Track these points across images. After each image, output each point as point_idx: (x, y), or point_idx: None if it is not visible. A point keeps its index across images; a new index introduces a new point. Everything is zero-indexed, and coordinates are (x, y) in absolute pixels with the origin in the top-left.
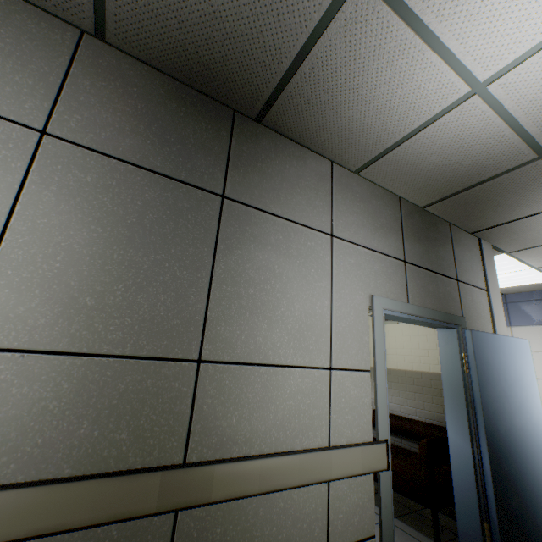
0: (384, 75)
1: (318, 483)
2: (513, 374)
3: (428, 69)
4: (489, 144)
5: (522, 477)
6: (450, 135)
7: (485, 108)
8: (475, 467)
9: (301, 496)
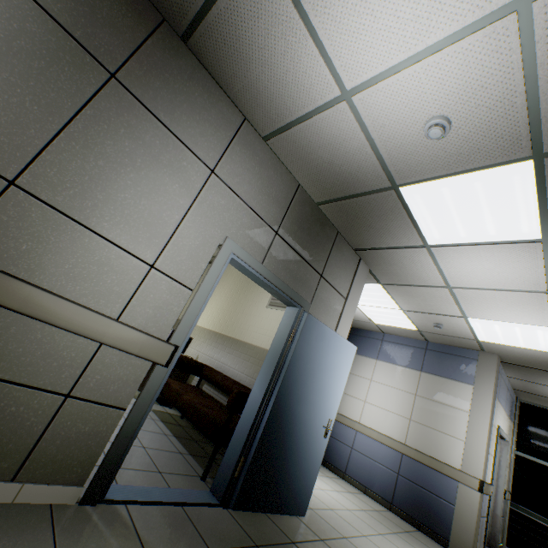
0: (281, 46)
1: (89, 342)
2: (329, 364)
3: (311, 57)
4: (359, 157)
5: (293, 437)
6: (331, 134)
7: (353, 118)
8: (258, 414)
9: (65, 342)
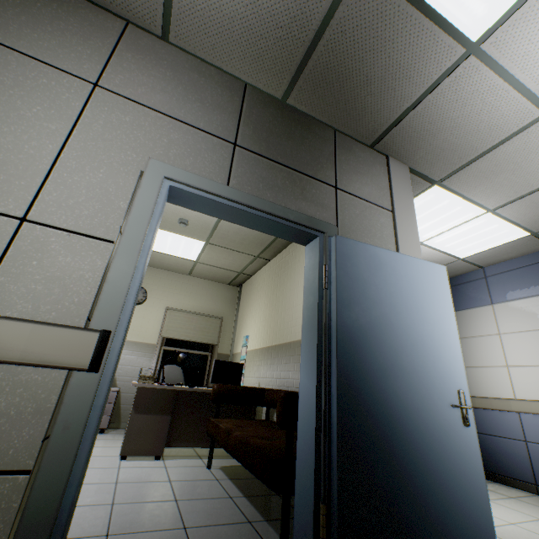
0: None
1: None
2: (409, 301)
3: None
4: None
5: (405, 441)
6: None
7: None
8: (319, 418)
9: None
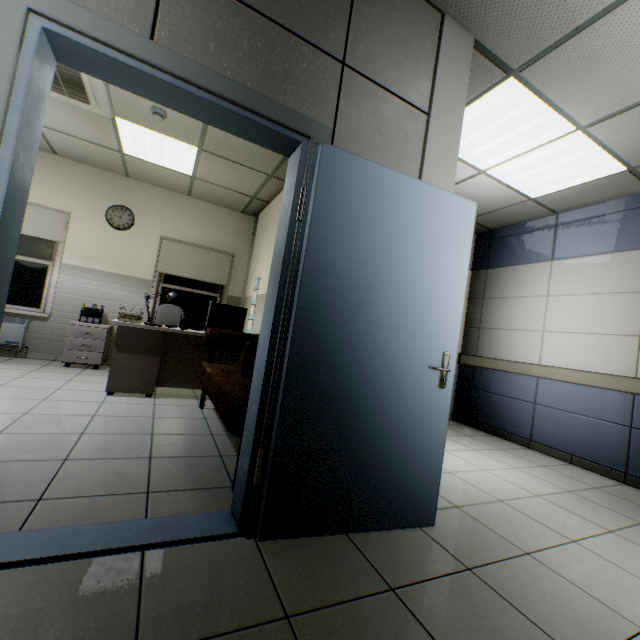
0: None
1: None
2: (411, 246)
3: None
4: None
5: (364, 398)
6: None
7: None
8: (270, 370)
9: None
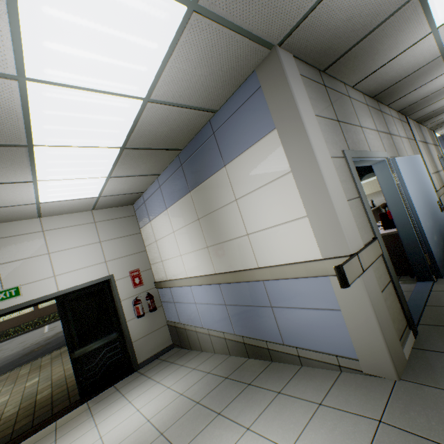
0: None
1: None
2: None
3: None
4: None
5: None
6: None
7: None
8: None
9: None
